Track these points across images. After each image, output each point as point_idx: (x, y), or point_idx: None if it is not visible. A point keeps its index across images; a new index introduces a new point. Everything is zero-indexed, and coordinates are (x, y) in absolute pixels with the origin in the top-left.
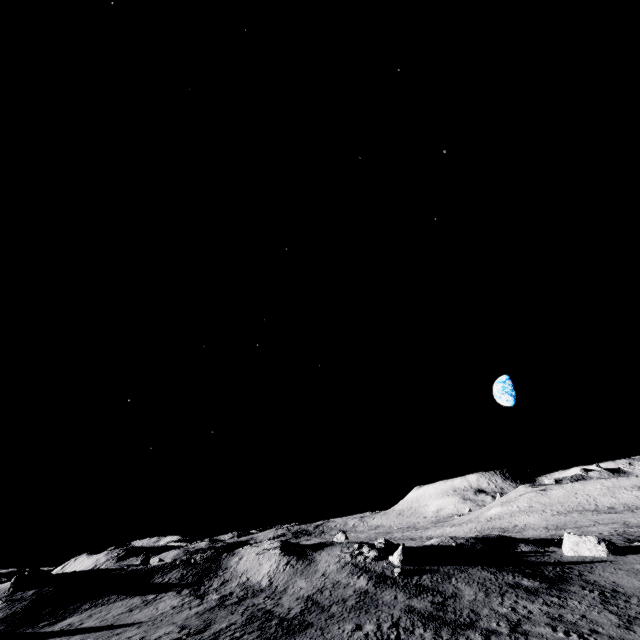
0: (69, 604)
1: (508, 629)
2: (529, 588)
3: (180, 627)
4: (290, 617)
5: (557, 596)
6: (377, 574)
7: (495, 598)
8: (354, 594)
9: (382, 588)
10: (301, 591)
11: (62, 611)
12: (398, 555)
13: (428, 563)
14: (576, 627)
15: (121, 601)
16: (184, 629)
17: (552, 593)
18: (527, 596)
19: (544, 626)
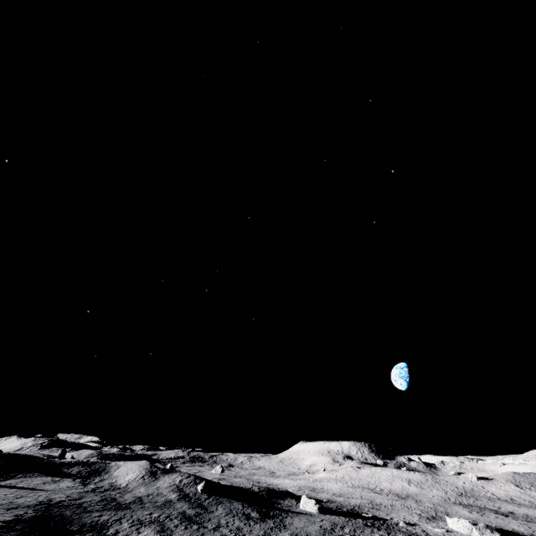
0: (11, 472)
1: (213, 527)
2: (250, 517)
3: (67, 496)
4: (123, 503)
5: (256, 522)
6: (185, 494)
7: (228, 517)
8: (164, 500)
9: (181, 501)
10: (139, 493)
11: (6, 475)
12: (201, 486)
13: (217, 494)
14: (240, 532)
15: (40, 477)
16: (69, 497)
17: (256, 521)
18: (243, 519)
19: (228, 529)
